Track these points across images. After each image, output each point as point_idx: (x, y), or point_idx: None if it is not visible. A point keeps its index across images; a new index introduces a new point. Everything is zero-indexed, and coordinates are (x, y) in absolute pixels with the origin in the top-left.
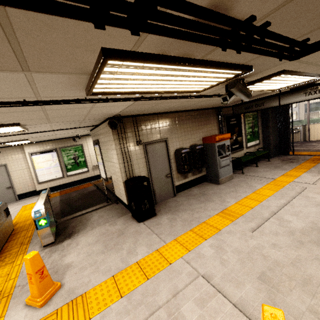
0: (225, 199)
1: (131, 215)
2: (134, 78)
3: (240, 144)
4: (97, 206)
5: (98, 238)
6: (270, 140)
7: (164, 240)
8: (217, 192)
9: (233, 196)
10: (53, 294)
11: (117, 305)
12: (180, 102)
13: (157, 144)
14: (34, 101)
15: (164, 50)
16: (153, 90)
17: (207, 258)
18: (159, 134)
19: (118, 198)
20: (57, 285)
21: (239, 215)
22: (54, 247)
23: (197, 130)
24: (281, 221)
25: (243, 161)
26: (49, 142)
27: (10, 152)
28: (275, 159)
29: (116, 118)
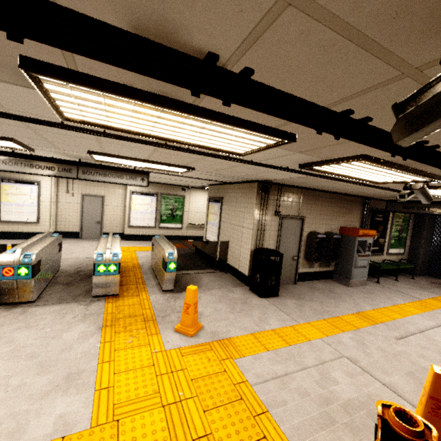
0: (359, 303)
1: (248, 288)
2: (351, 167)
3: (380, 247)
4: (203, 270)
5: (220, 299)
6: (419, 253)
7: (296, 320)
8: (347, 293)
9: (369, 303)
10: (198, 331)
11: (266, 354)
12: (341, 185)
13: (293, 221)
14: (257, 162)
15: (396, 160)
16: (346, 174)
17: (348, 346)
18: (298, 210)
19: (227, 268)
20: (200, 325)
21: (379, 321)
22: (175, 294)
23: (337, 217)
24: (431, 339)
25: (381, 268)
26: (153, 185)
27: (112, 185)
28: (421, 278)
29: (267, 183)
